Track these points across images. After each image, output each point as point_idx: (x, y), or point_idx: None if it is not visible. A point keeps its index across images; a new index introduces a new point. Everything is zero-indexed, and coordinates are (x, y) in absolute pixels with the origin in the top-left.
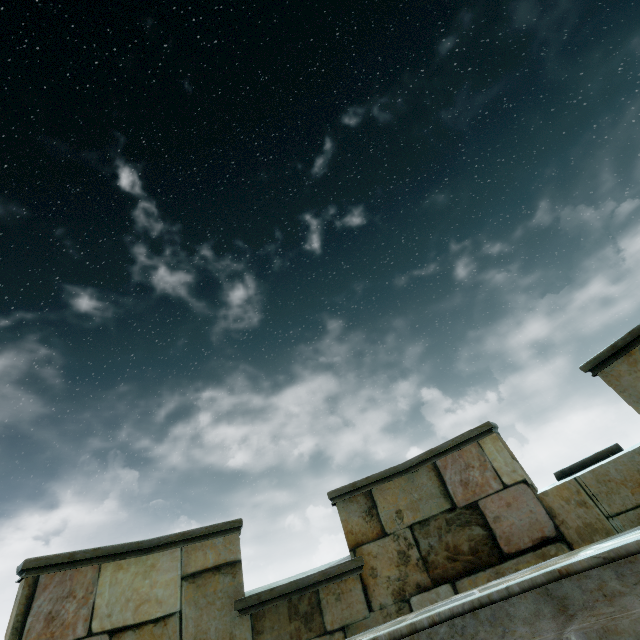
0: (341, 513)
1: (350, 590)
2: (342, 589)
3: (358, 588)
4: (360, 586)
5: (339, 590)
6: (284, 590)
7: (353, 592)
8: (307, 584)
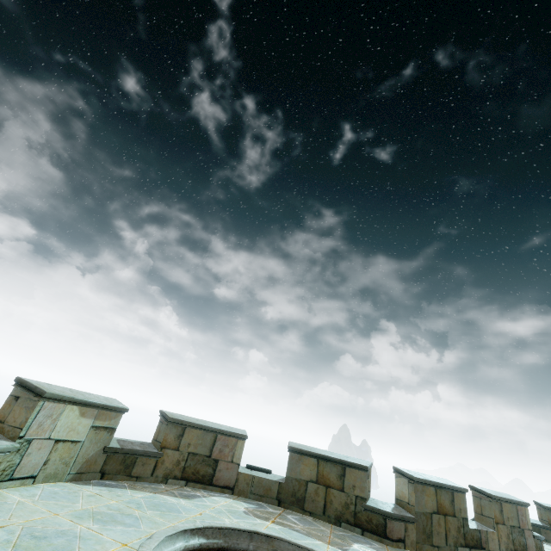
0: (547, 513)
1: (548, 533)
2: (546, 532)
3: (550, 534)
4: (550, 534)
5: (545, 531)
6: (533, 524)
7: (549, 534)
8: (538, 526)
